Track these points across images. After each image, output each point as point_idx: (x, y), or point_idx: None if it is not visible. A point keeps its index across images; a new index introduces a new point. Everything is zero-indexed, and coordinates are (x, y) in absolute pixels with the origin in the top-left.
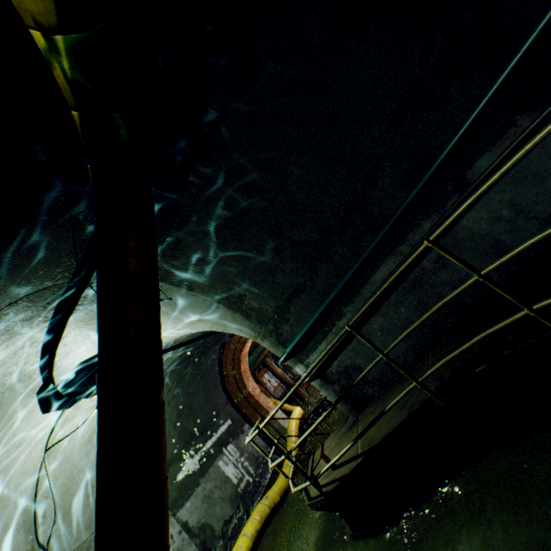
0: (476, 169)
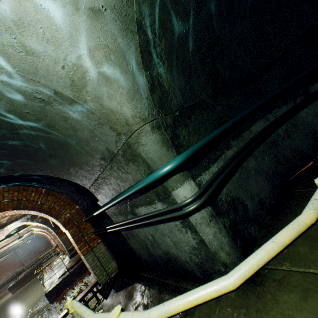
0: (315, 86)
